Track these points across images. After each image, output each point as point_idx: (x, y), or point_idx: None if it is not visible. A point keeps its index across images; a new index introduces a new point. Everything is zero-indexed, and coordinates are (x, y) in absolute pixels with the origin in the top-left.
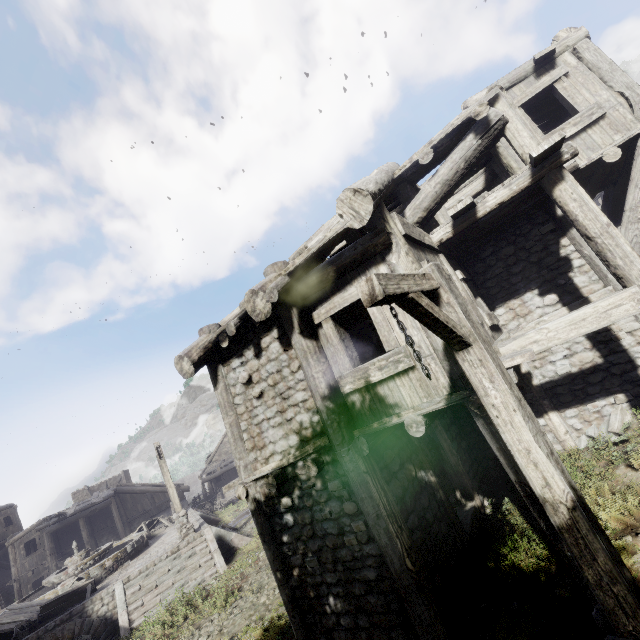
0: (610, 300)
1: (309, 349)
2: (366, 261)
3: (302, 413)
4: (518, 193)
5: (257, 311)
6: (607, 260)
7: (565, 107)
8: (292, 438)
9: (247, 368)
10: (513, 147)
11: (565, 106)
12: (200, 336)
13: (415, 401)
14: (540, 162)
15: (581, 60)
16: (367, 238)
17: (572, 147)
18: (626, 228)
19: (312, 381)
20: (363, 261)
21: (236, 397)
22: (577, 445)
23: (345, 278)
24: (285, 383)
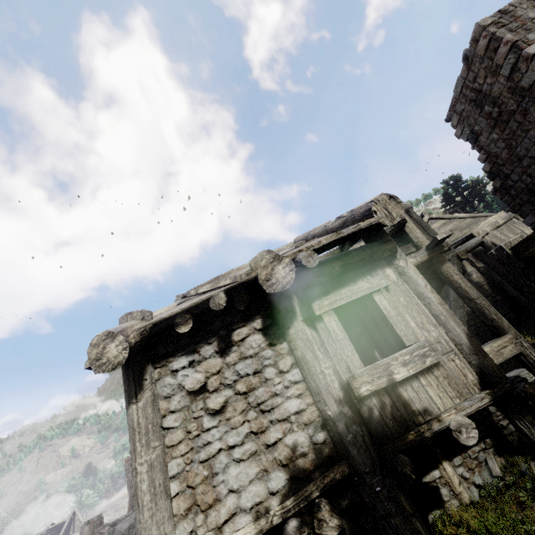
0: (499, 342)
1: (315, 339)
2: (371, 263)
3: (296, 430)
4: (420, 263)
5: (273, 280)
6: (485, 315)
7: (404, 238)
8: (276, 476)
9: (201, 369)
10: (410, 237)
11: (404, 237)
12: (126, 321)
13: (447, 402)
14: (433, 247)
15: (411, 217)
16: (375, 244)
17: (448, 244)
18: (455, 311)
19: (322, 379)
20: (369, 262)
21: (168, 416)
22: (471, 497)
23: (348, 275)
24: (268, 387)
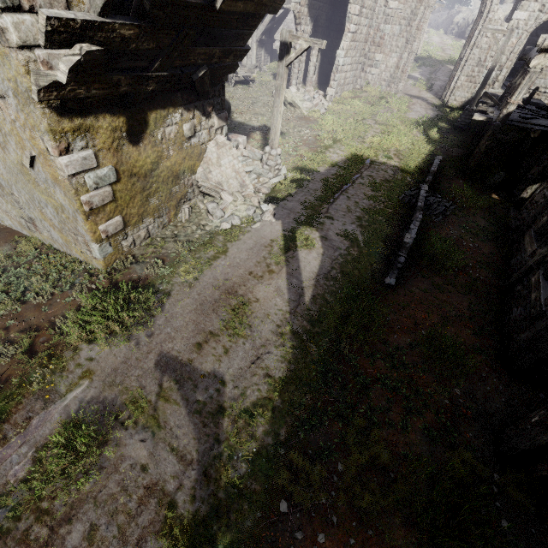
0: None
1: None
2: None
3: None
4: None
5: None
6: None
7: None
8: None
9: None
10: None
11: None
12: None
13: None
14: None
15: None
16: None
17: None
18: (261, 26)
19: None
20: None
21: None
22: None
23: None
24: None
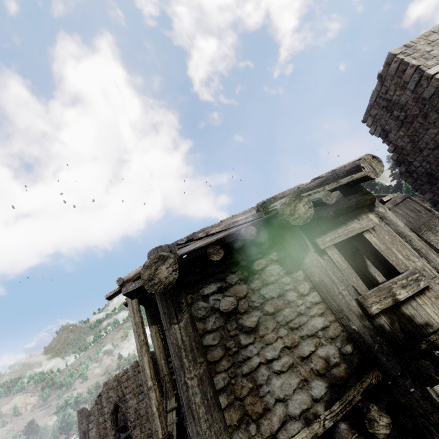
0: None
1: (328, 267)
2: (356, 210)
3: (325, 344)
4: None
5: (296, 215)
6: None
7: None
8: (317, 384)
9: (229, 294)
10: None
11: None
12: (157, 253)
13: None
14: None
15: None
16: (357, 195)
17: (388, 206)
18: None
19: (341, 298)
20: (354, 209)
21: (206, 335)
22: None
23: (339, 219)
24: (293, 308)
